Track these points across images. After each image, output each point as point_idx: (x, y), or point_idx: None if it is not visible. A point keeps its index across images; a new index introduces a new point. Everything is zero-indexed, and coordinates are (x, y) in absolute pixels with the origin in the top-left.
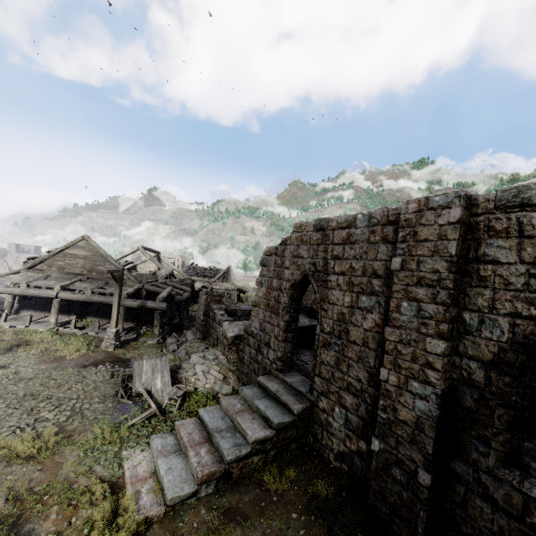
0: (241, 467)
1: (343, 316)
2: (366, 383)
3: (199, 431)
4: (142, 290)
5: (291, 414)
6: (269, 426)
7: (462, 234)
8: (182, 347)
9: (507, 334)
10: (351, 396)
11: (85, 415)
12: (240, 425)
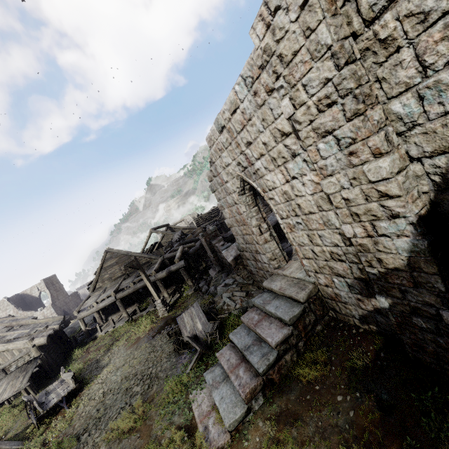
0: (278, 371)
1: (287, 195)
2: (343, 245)
3: (235, 354)
4: (165, 260)
5: (299, 304)
6: (285, 324)
7: (326, 6)
8: (211, 284)
9: None
10: (338, 263)
11: (159, 377)
12: (260, 335)
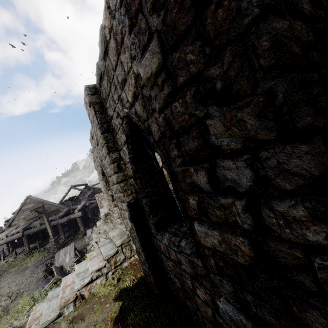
0: (89, 289)
1: None
2: None
3: (72, 278)
4: (70, 210)
5: (115, 247)
6: (104, 259)
7: (98, 109)
8: (94, 232)
9: (128, 155)
10: None
11: (23, 295)
12: (88, 265)
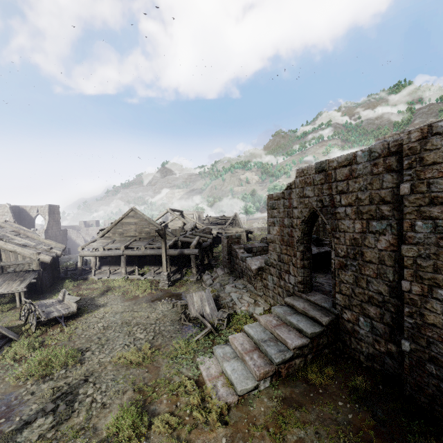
0: (287, 368)
1: (356, 241)
2: (387, 295)
3: (248, 342)
4: (178, 241)
5: (320, 326)
6: (303, 336)
7: None
8: (216, 281)
9: None
10: (374, 307)
11: (163, 335)
12: (280, 335)
